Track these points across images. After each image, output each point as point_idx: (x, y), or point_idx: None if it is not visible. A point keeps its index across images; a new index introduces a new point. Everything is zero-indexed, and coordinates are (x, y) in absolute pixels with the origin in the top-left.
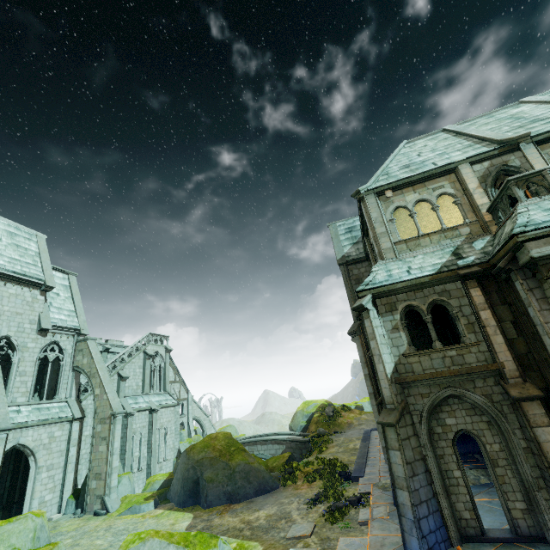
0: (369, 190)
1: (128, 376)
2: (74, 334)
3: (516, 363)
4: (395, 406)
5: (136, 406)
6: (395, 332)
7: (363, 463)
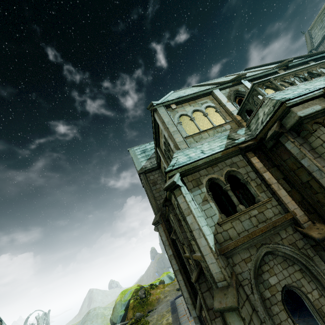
0: (160, 104)
1: None
2: None
3: (302, 209)
4: (228, 281)
5: None
6: (206, 203)
7: None
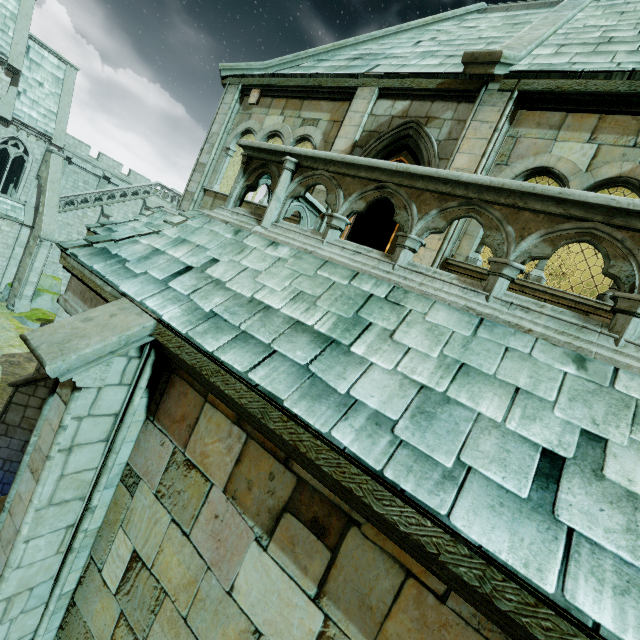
0: (237, 75)
1: (110, 215)
2: (46, 141)
3: None
4: (34, 372)
5: None
6: None
7: None
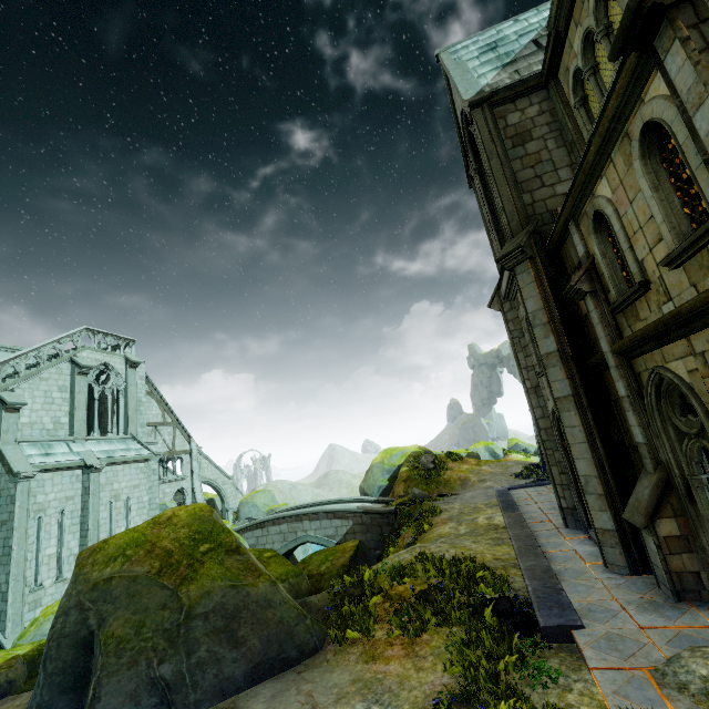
0: None
1: (21, 403)
2: None
3: None
4: None
5: (43, 459)
6: None
7: (546, 572)
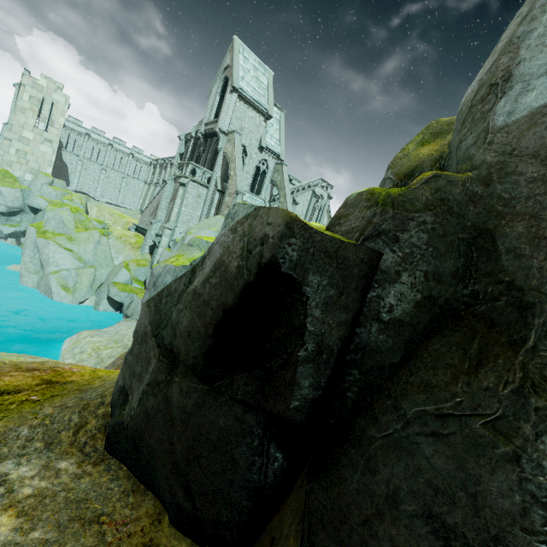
0: None
1: (299, 203)
2: (276, 158)
3: None
4: None
5: None
6: None
7: None
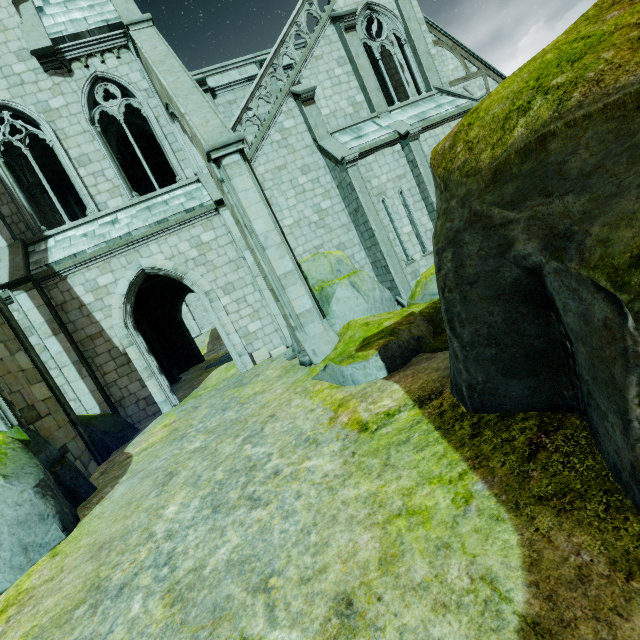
0: None
1: (310, 89)
2: (127, 45)
3: None
4: None
5: (358, 143)
6: None
7: None
